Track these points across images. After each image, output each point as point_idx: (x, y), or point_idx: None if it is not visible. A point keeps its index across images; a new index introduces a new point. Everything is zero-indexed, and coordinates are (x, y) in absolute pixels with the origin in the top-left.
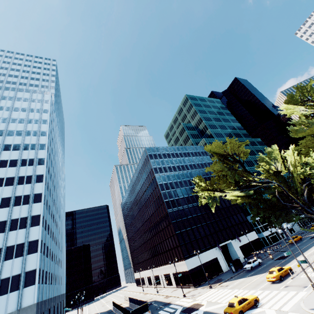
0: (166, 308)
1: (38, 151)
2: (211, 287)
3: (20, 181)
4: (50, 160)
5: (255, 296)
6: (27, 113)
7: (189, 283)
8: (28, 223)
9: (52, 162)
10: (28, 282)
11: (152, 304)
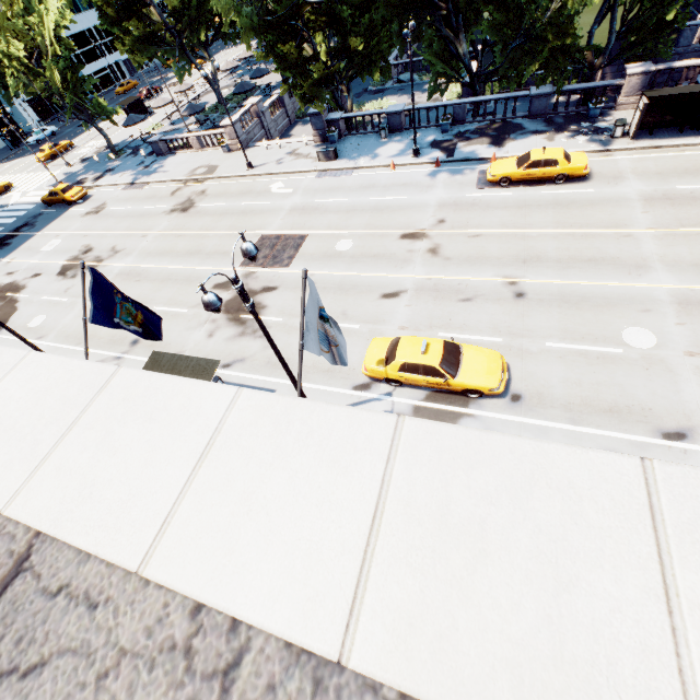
0: None
1: None
2: None
3: None
4: None
5: (8, 183)
6: None
7: None
8: None
9: None
10: None
11: None
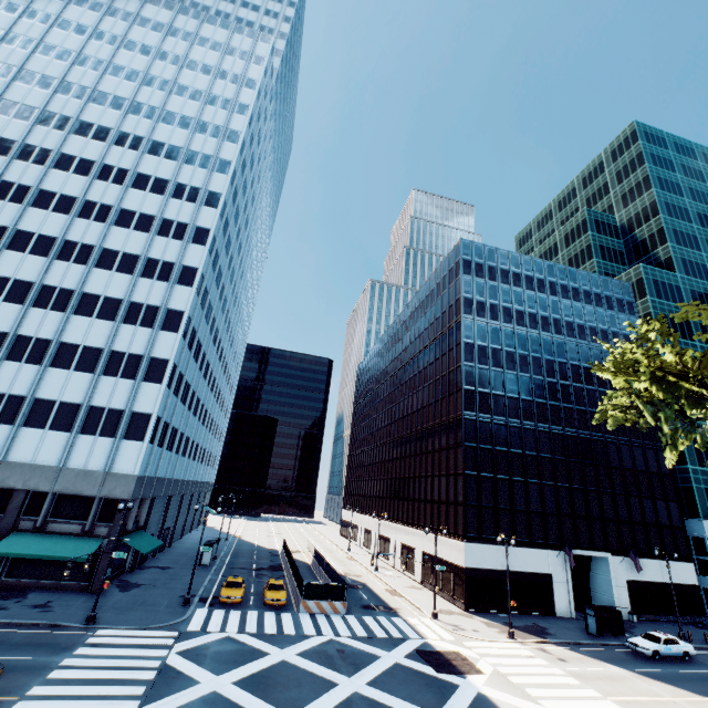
0: (382, 618)
1: (212, 175)
2: (513, 637)
3: (164, 230)
4: (235, 208)
5: None
6: (211, 79)
7: (454, 594)
8: (158, 320)
9: (239, 217)
10: (132, 432)
11: (356, 590)
